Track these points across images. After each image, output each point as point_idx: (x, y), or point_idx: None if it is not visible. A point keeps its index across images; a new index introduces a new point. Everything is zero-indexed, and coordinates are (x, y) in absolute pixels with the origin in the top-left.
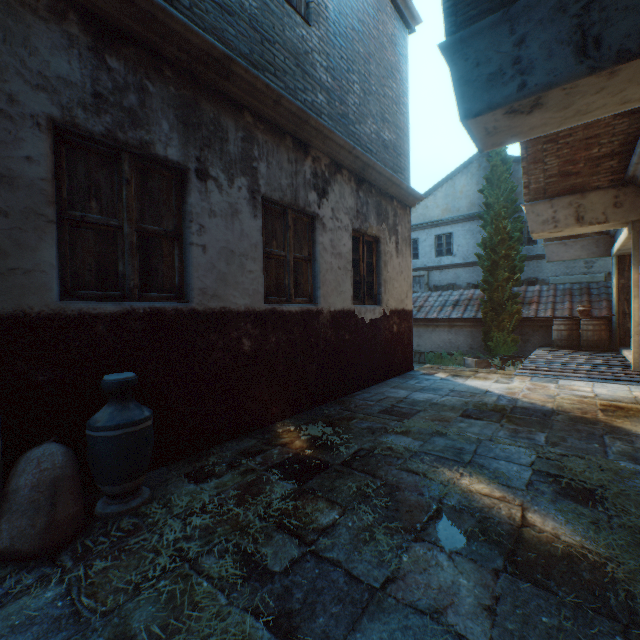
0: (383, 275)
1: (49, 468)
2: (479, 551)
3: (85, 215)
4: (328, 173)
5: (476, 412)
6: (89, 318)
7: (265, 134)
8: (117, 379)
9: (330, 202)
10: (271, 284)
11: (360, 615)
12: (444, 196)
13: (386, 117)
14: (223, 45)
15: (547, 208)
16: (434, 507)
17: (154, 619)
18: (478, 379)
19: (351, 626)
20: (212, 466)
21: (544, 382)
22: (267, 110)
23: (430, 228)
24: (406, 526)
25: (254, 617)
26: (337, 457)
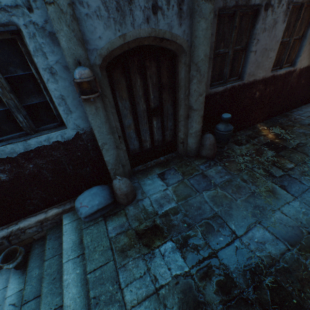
0: None
1: (211, 140)
2: None
3: (219, 51)
4: None
5: None
6: (215, 94)
7: None
8: (227, 117)
9: None
10: (275, 60)
11: (305, 191)
12: None
13: None
14: None
15: None
16: None
17: (248, 178)
18: None
19: (302, 192)
20: (240, 140)
21: None
22: None
23: None
24: None
25: (274, 184)
26: (289, 145)
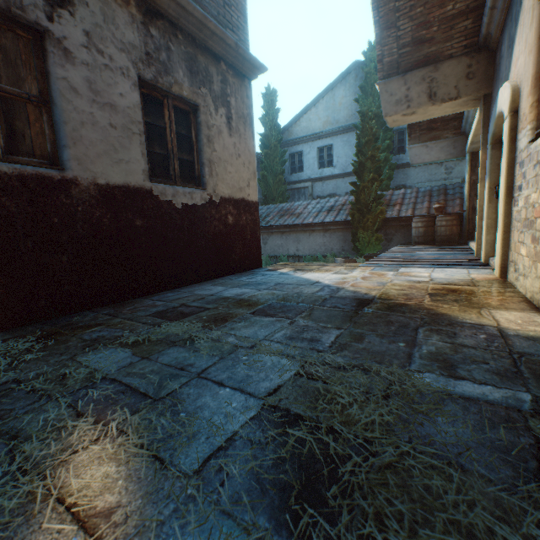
0: (206, 153)
1: None
2: None
3: None
4: None
5: (277, 306)
6: None
7: None
8: None
9: (80, 20)
10: None
11: None
12: (325, 108)
13: None
14: None
15: (401, 85)
16: None
17: None
18: (319, 272)
19: None
20: None
21: (385, 271)
22: None
23: (313, 141)
24: None
25: None
26: None
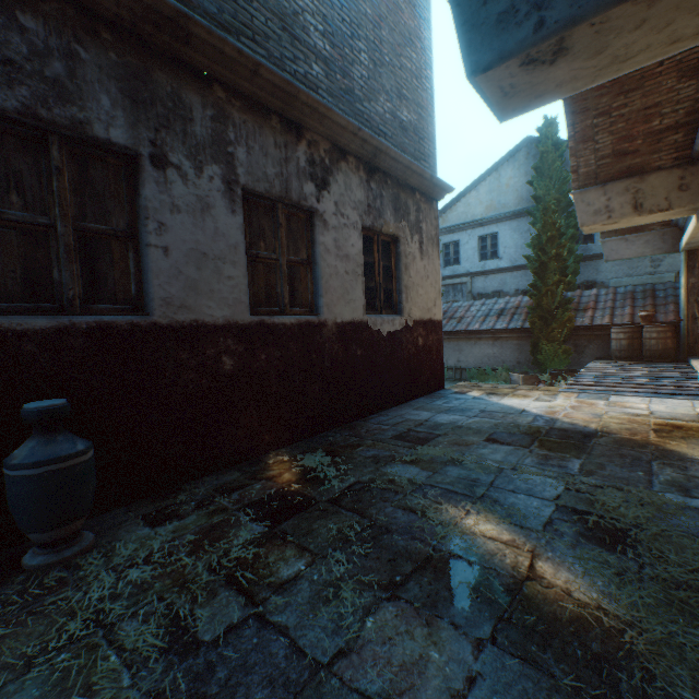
0: (404, 280)
1: None
2: (465, 613)
3: (3, 211)
4: (329, 160)
5: (504, 436)
6: (13, 335)
7: (243, 113)
8: (38, 407)
9: (333, 195)
10: (259, 292)
11: None
12: (488, 191)
13: (404, 93)
14: (181, 2)
15: (599, 196)
16: (424, 554)
17: None
18: (516, 397)
19: None
20: (179, 505)
21: (592, 399)
22: (243, 83)
23: (473, 228)
24: (383, 580)
25: None
26: (326, 492)
